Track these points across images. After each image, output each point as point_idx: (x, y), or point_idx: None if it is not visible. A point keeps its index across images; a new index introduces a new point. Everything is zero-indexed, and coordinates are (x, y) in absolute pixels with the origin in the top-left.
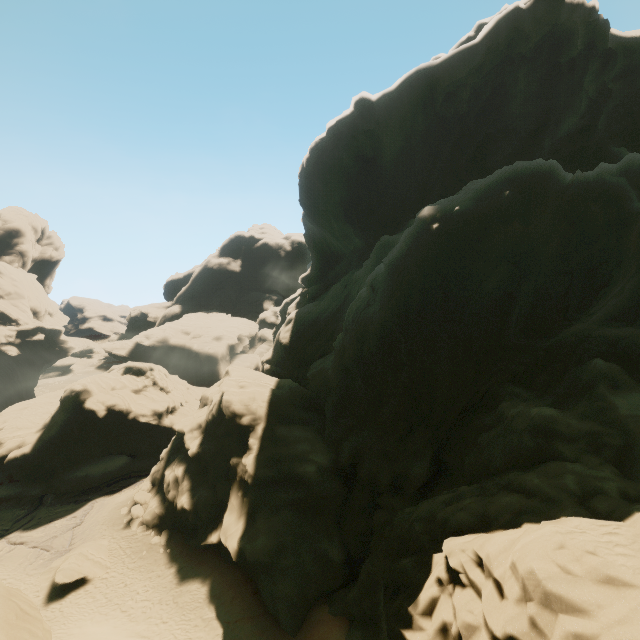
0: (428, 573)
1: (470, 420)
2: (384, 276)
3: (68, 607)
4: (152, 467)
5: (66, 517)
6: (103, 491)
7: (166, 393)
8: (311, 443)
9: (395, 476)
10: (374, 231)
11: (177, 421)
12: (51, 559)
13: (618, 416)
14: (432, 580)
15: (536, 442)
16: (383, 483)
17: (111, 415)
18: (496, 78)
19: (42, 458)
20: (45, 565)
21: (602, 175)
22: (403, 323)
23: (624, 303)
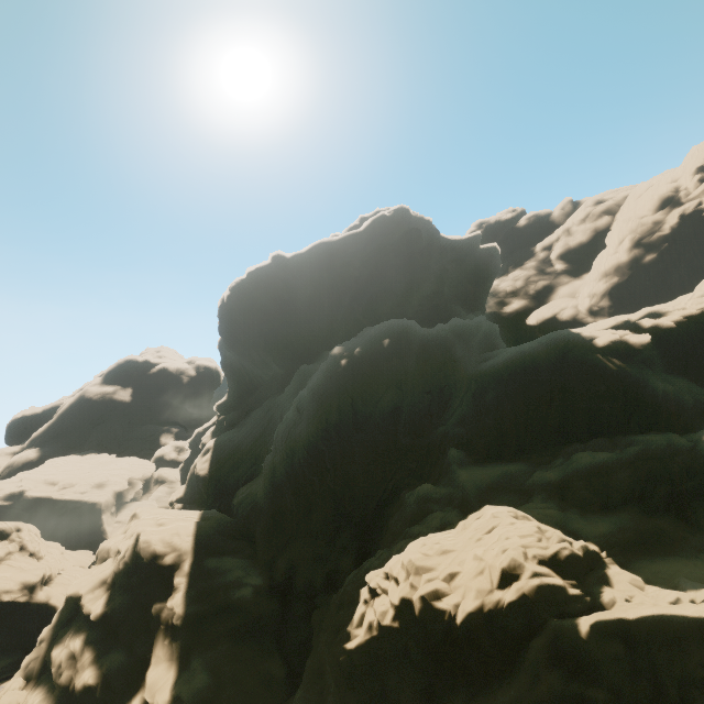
0: (358, 603)
1: (383, 512)
2: (308, 399)
3: None
4: (13, 666)
5: None
6: None
7: (37, 560)
8: (244, 568)
9: (328, 575)
10: (293, 360)
11: (56, 593)
12: None
13: (461, 480)
14: (361, 603)
15: (420, 507)
16: (318, 583)
17: None
18: (376, 256)
19: None
20: None
21: (439, 331)
22: (326, 436)
23: (466, 411)
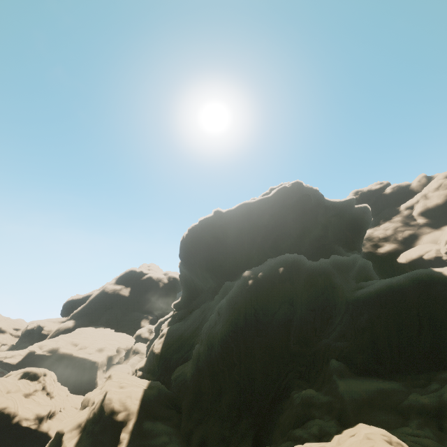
0: None
1: (276, 406)
2: (225, 307)
3: None
4: None
5: None
6: None
7: (50, 398)
8: (169, 435)
9: None
10: (222, 277)
11: (54, 426)
12: None
13: (340, 391)
14: None
15: (304, 410)
16: None
17: None
18: (279, 212)
19: None
20: None
21: (321, 264)
22: (234, 336)
23: (346, 328)
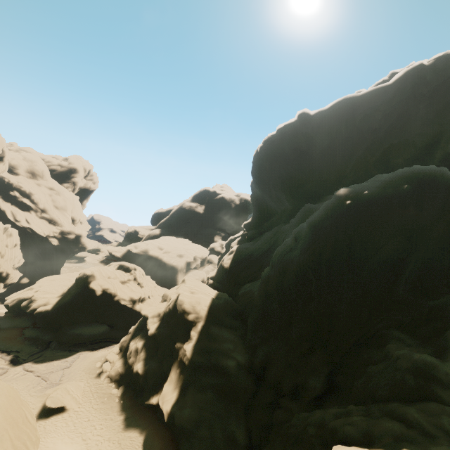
0: None
1: (360, 352)
2: (305, 232)
3: (49, 426)
4: (122, 337)
5: (61, 360)
6: (88, 347)
7: (141, 287)
8: (234, 344)
9: (295, 384)
10: (300, 199)
11: (144, 308)
12: (46, 387)
13: None
14: None
15: (417, 382)
16: (285, 388)
17: (104, 295)
18: (402, 107)
19: (56, 315)
20: (42, 391)
21: None
22: (316, 267)
23: None
